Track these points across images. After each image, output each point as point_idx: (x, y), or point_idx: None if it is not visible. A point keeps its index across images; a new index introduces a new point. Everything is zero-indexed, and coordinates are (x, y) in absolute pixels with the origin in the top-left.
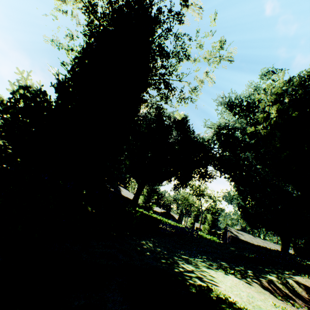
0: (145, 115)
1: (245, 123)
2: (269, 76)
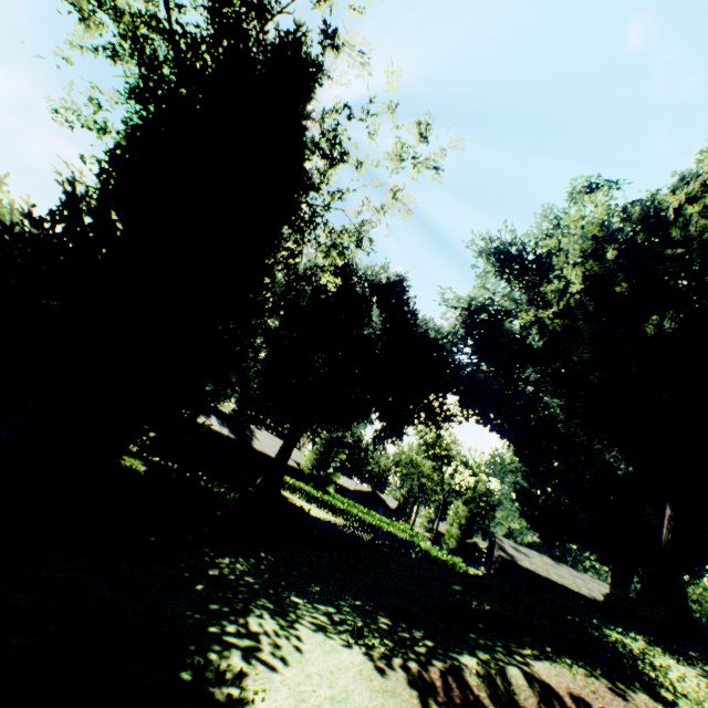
0: (310, 271)
1: (525, 302)
2: (579, 198)
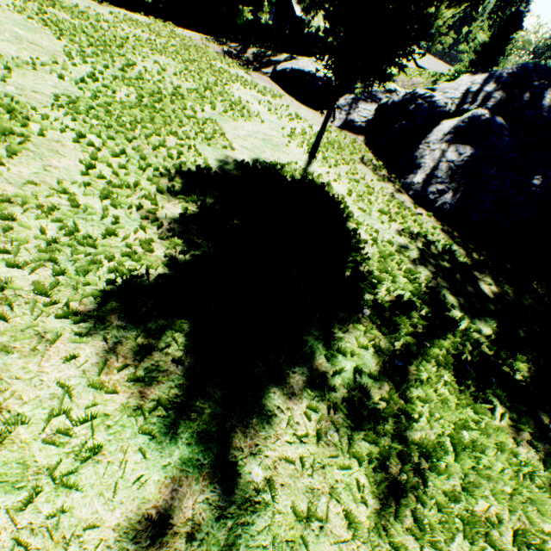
0: None
1: None
2: None
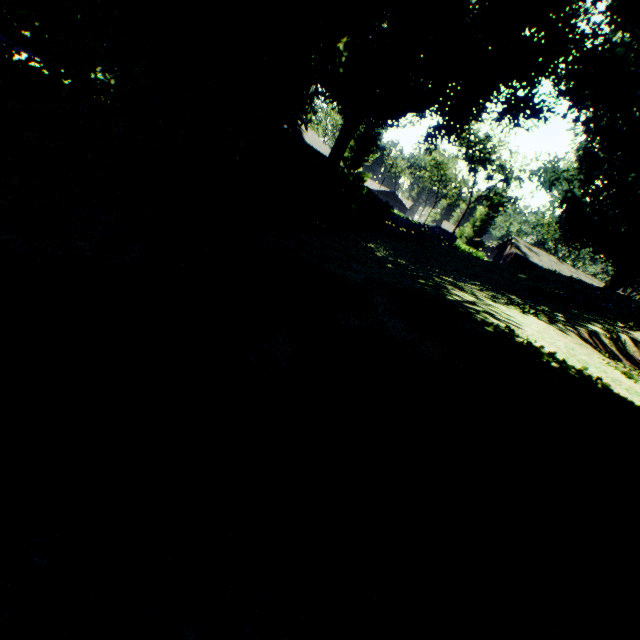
0: None
1: None
2: None
